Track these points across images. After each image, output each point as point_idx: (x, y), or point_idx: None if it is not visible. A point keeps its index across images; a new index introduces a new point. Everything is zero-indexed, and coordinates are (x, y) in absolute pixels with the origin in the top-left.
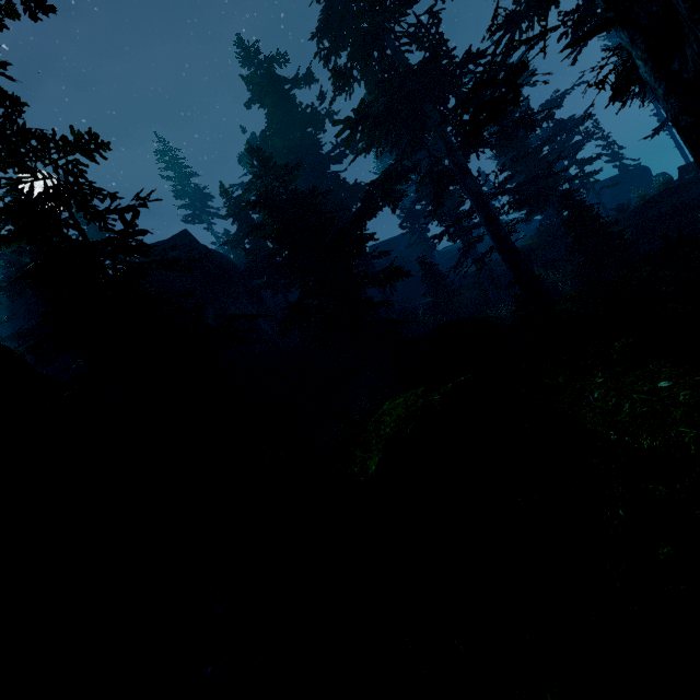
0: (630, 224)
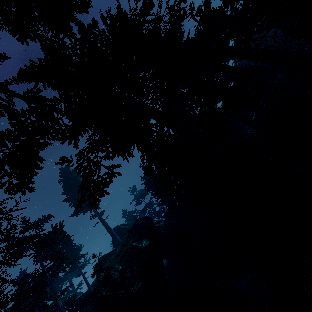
0: None
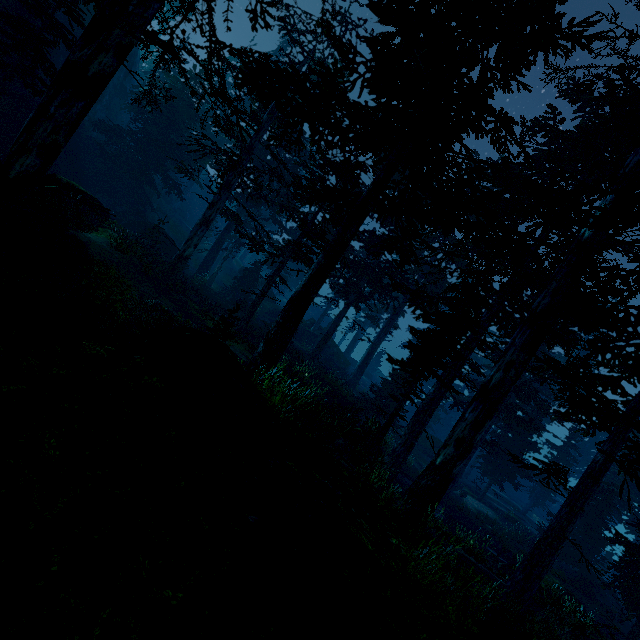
0: (276, 309)
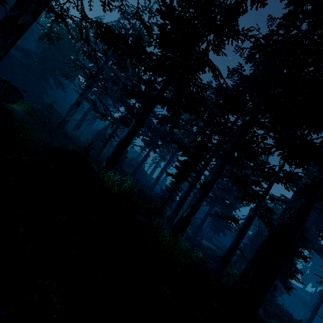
0: None
